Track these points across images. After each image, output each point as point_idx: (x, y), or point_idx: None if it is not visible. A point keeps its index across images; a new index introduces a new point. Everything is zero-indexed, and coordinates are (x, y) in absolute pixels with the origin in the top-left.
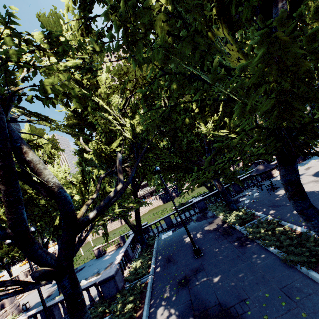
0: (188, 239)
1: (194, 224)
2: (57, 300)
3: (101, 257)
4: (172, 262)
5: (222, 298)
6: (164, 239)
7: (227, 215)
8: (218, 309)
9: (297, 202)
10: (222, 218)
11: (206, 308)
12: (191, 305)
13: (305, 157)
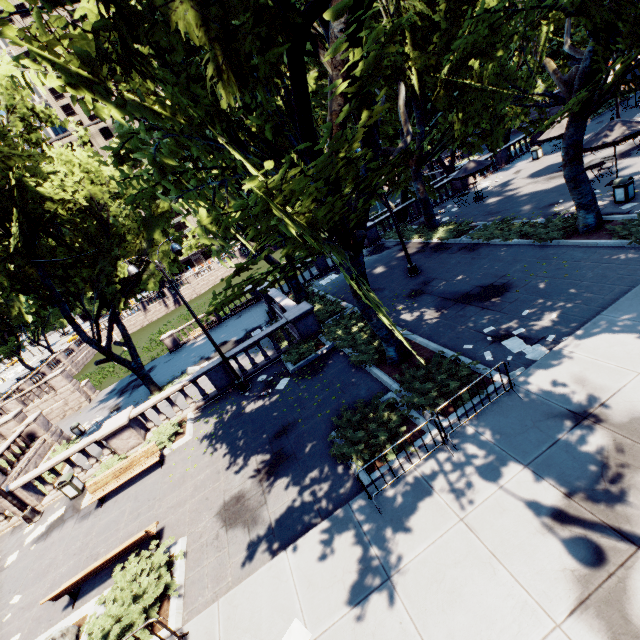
0: (379, 270)
1: (371, 258)
2: (227, 356)
3: (183, 348)
4: (375, 291)
5: (478, 283)
6: (328, 283)
7: (428, 234)
8: (479, 289)
9: (574, 167)
10: (423, 238)
11: (465, 293)
12: (444, 299)
13: (509, 159)
